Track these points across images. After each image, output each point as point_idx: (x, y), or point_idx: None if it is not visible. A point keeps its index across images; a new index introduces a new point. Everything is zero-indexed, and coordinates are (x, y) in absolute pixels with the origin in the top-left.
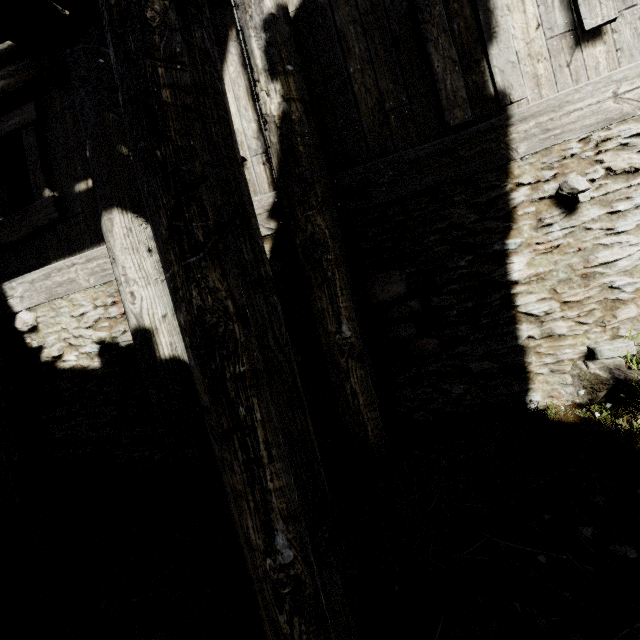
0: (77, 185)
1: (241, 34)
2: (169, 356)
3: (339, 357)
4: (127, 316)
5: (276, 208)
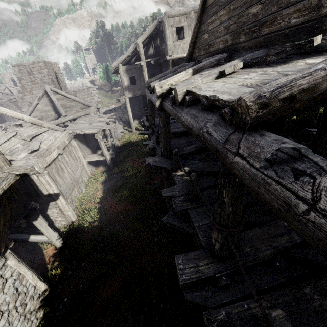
0: None
1: None
2: None
3: None
4: None
5: None
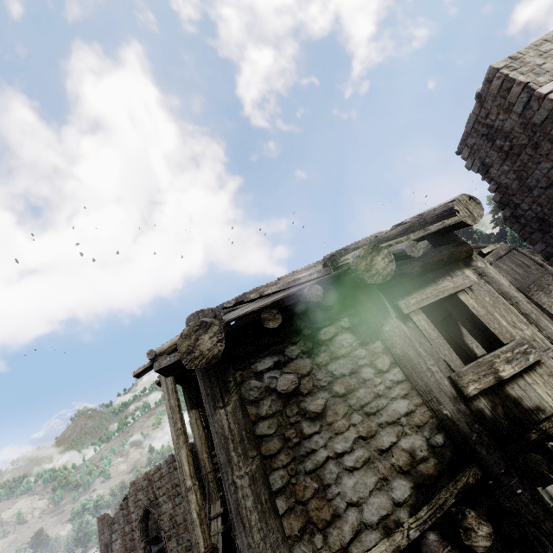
0: None
1: None
2: None
3: None
4: None
5: None
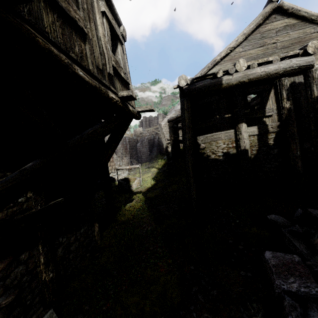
0: (225, 115)
1: (279, 89)
2: (250, 156)
3: (296, 159)
4: (240, 146)
5: (280, 126)
